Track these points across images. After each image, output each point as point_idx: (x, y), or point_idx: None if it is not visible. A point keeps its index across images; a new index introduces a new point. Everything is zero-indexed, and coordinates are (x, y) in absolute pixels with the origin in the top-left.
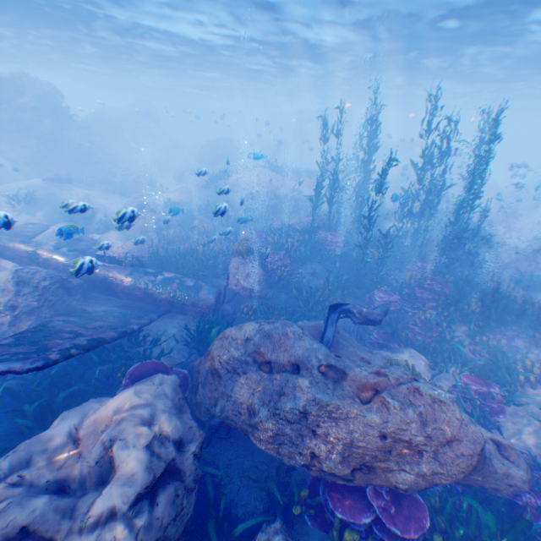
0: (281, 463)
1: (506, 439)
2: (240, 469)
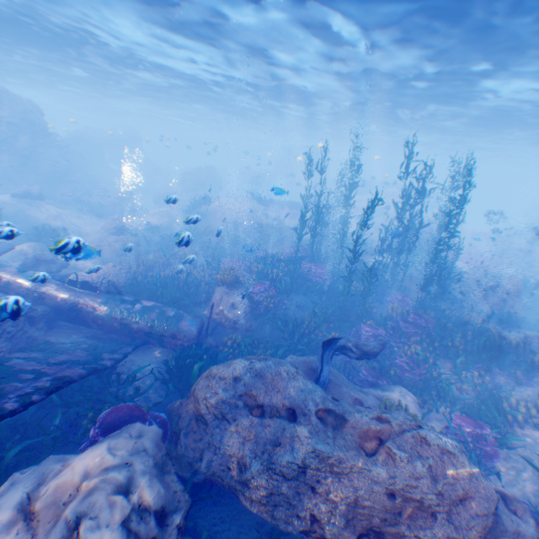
0: (272, 527)
1: (504, 486)
2: (226, 538)
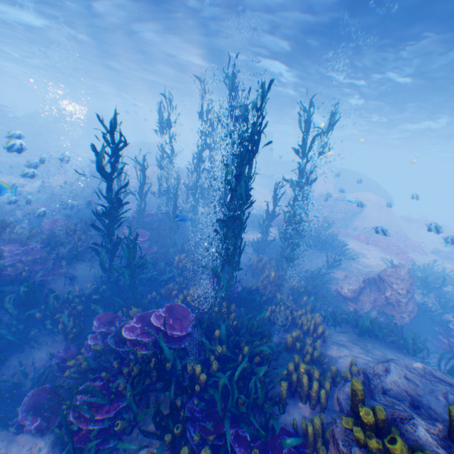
0: None
1: None
2: None
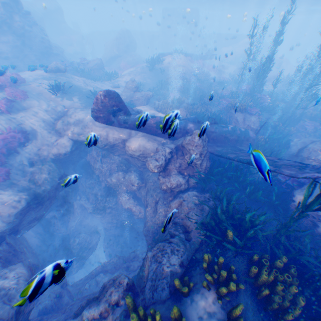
0: None
1: None
2: None
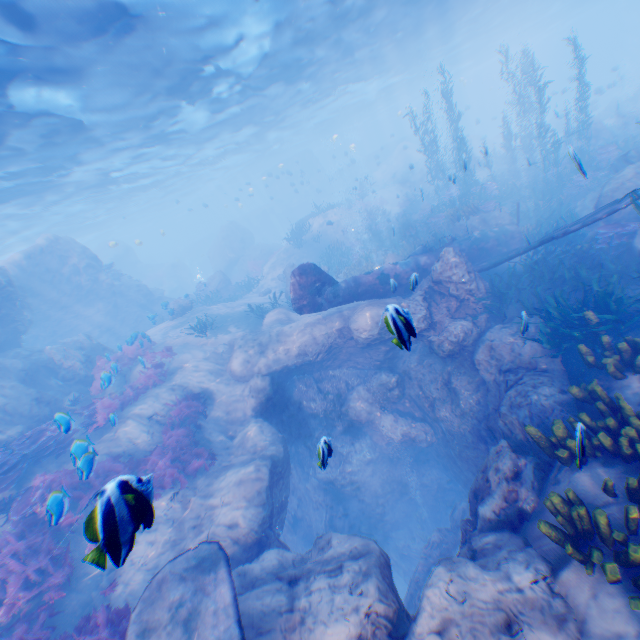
0: None
1: None
2: None
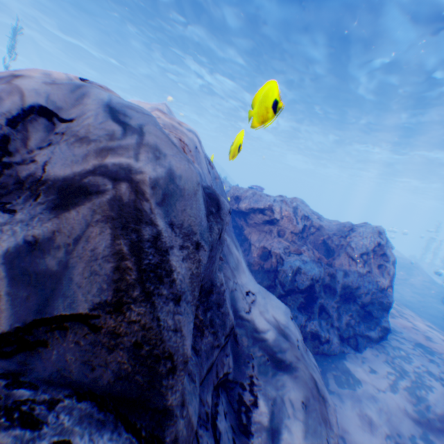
0: None
1: None
2: None
